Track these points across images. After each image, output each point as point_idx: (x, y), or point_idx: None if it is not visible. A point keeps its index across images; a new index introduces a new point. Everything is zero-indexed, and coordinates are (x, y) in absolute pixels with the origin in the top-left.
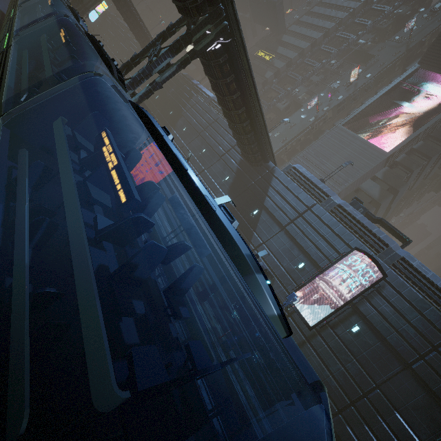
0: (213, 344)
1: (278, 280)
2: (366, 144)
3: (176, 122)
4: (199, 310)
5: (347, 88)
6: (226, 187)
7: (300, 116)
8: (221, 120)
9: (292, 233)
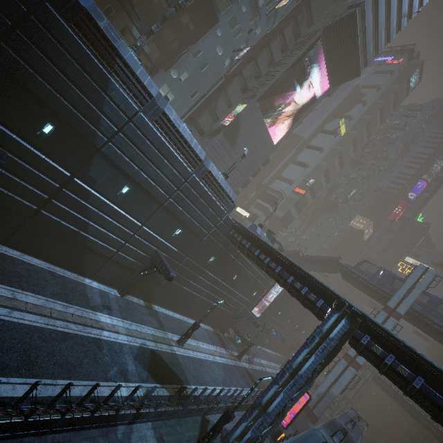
0: (254, 370)
1: (244, 305)
2: (267, 134)
3: (86, 166)
4: (246, 367)
5: (268, 15)
6: (212, 267)
7: (214, 48)
8: (196, 182)
9: (255, 282)
